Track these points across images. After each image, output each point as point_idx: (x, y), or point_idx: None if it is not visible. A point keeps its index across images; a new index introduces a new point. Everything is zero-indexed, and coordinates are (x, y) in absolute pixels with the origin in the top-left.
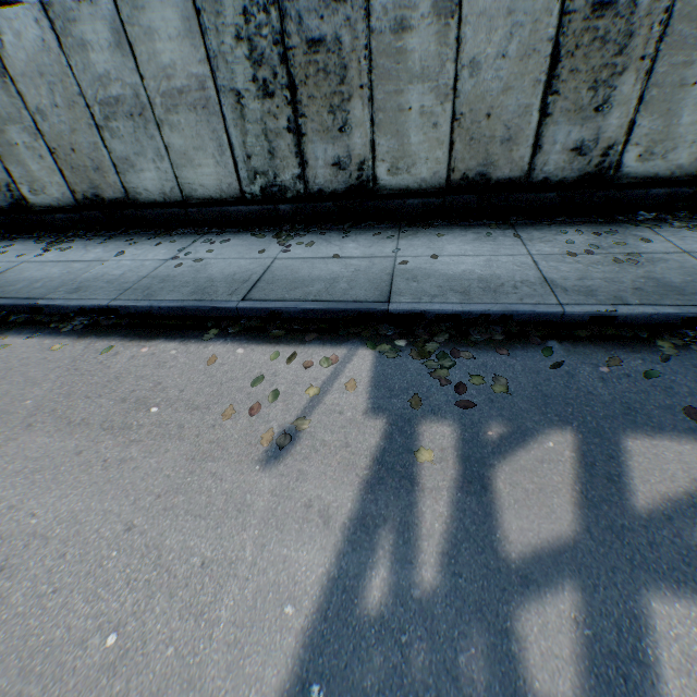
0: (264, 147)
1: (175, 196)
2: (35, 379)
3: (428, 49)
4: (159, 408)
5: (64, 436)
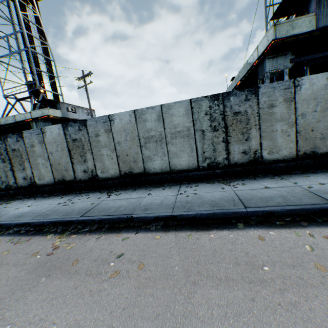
0: (211, 148)
1: (166, 170)
2: (164, 254)
3: (282, 111)
4: (268, 267)
5: (226, 287)
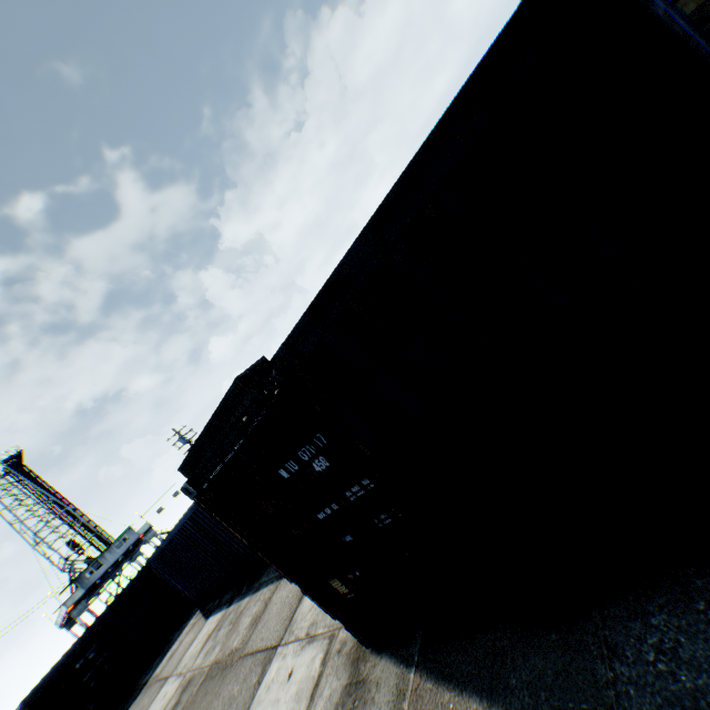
0: None
1: None
2: None
3: None
4: None
5: None
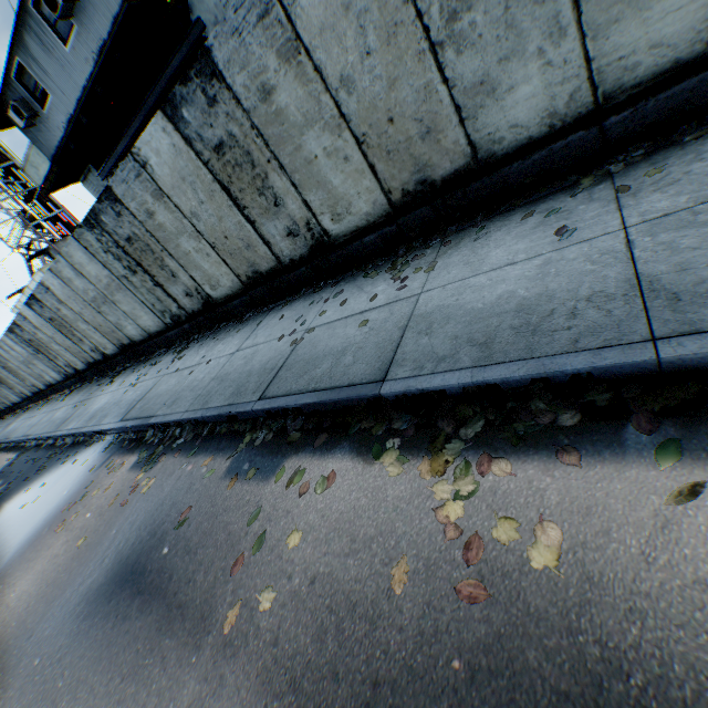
0: (54, 365)
1: (58, 381)
2: None
3: (45, 336)
4: None
5: None
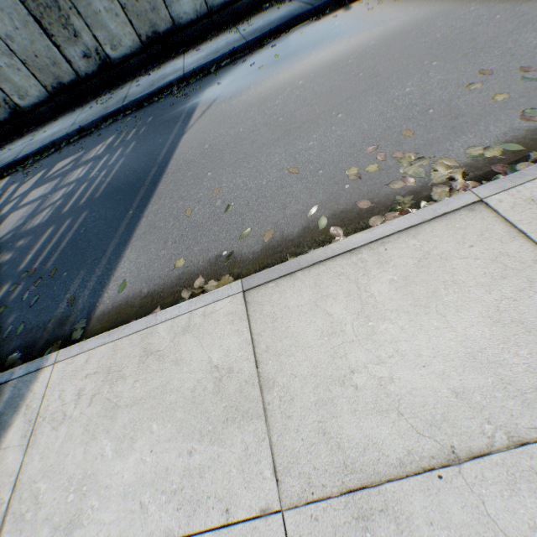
0: None
1: None
2: None
3: None
4: None
5: None
